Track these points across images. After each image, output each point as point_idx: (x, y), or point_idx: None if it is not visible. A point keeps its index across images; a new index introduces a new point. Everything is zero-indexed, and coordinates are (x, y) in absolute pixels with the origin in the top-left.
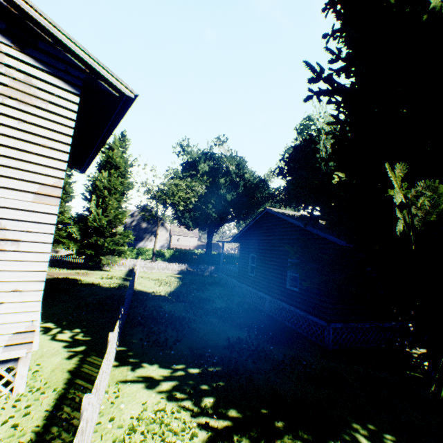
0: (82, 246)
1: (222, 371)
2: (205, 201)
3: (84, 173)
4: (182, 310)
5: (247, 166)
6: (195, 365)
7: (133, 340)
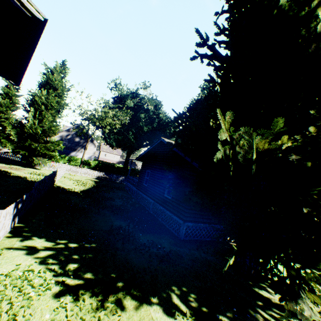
0: (17, 147)
1: (95, 247)
2: (128, 128)
3: (19, 86)
4: (86, 203)
5: (162, 108)
6: (76, 242)
7: (33, 220)
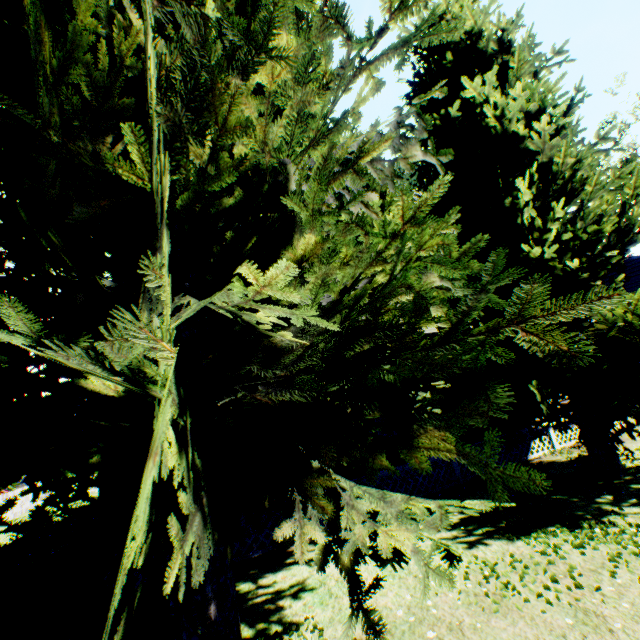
0: None
1: None
2: None
3: None
4: None
5: None
6: None
7: None
